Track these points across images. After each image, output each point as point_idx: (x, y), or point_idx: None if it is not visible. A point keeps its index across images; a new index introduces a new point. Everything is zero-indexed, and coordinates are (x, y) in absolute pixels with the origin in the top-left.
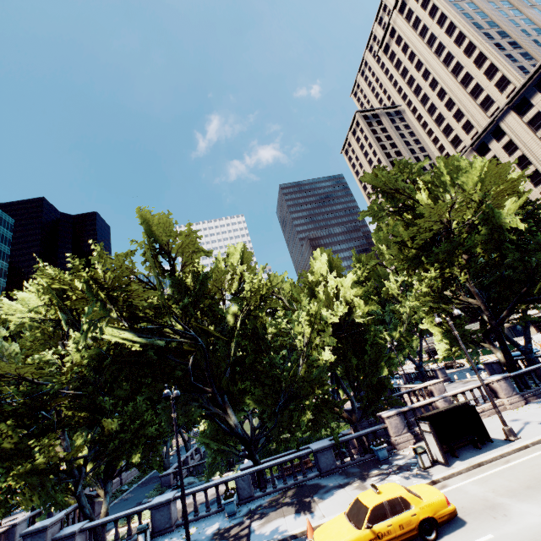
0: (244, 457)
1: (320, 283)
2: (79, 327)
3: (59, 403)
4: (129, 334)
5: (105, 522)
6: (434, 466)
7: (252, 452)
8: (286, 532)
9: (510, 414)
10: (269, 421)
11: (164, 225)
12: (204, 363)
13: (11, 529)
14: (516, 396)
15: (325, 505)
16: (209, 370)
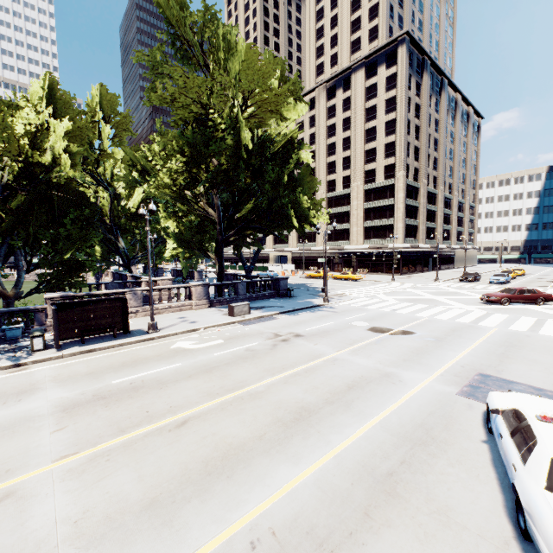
0: None
1: (19, 110)
2: None
3: None
4: None
5: None
6: (48, 349)
7: None
8: None
9: (188, 313)
10: None
11: None
12: None
13: None
14: (206, 300)
15: None
16: None
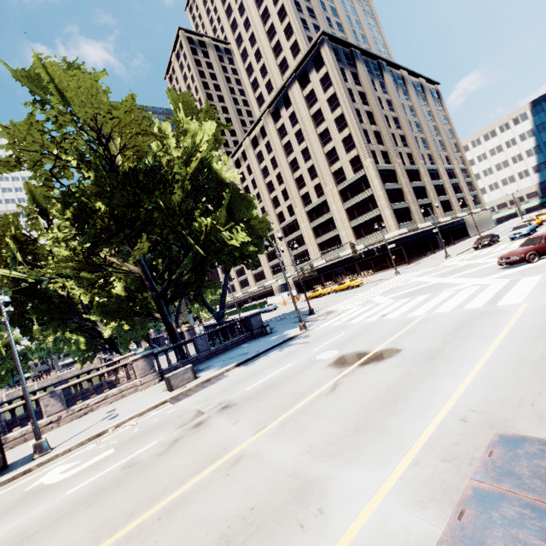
0: None
1: None
2: None
3: None
4: None
5: None
6: None
7: None
8: None
9: (127, 399)
10: None
11: None
12: None
13: None
14: (153, 374)
15: None
16: None
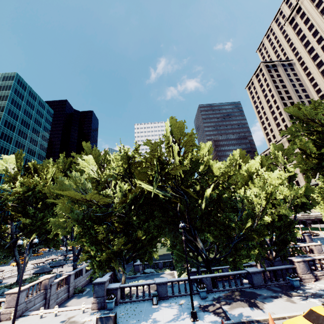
0: (204, 267)
1: (254, 173)
2: (131, 180)
3: (112, 219)
4: (152, 187)
5: (132, 286)
6: None
7: (209, 265)
8: (251, 317)
9: None
10: (223, 250)
11: (180, 128)
12: (184, 210)
13: (68, 277)
14: None
15: (270, 306)
16: (188, 214)
